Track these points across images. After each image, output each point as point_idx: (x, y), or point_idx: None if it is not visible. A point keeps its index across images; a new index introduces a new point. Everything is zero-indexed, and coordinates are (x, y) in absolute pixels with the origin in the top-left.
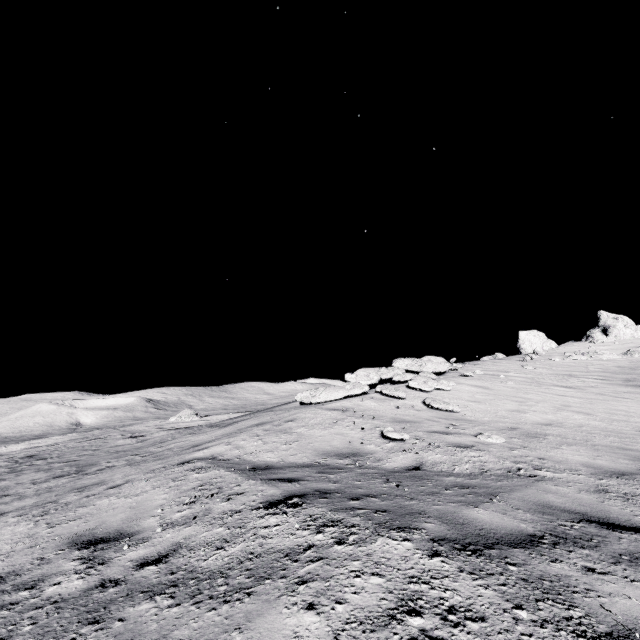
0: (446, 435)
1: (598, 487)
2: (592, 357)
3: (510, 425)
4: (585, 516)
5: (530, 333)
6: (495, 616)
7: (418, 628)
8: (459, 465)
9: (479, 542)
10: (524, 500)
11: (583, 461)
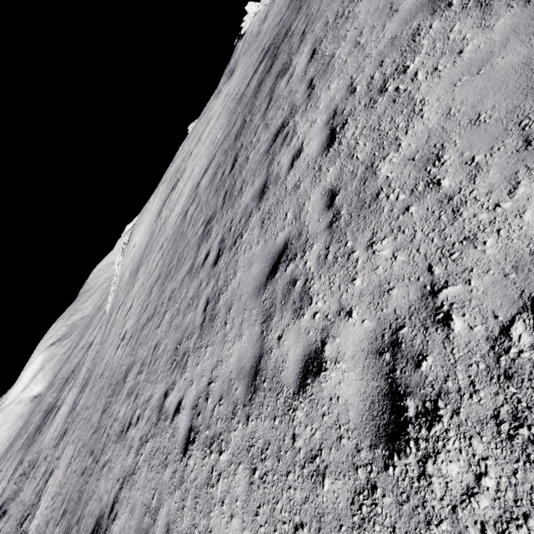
0: None
1: None
2: None
3: None
4: None
5: (249, 5)
6: None
7: None
8: None
9: None
10: None
11: None
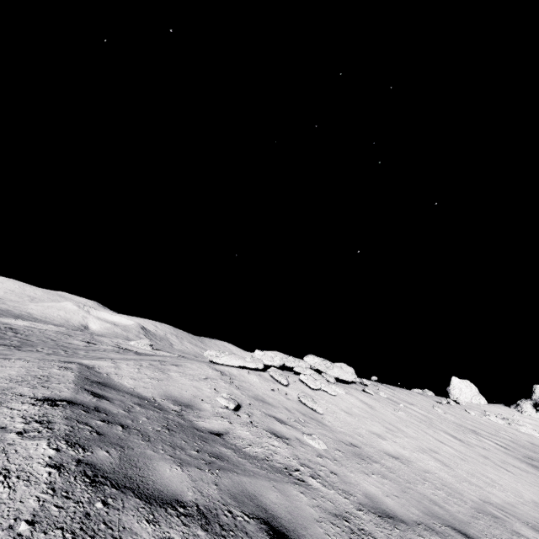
0: (279, 423)
1: (344, 513)
2: (510, 424)
3: (355, 442)
4: (271, 518)
5: (463, 382)
6: (1, 518)
7: None
8: (254, 446)
9: (116, 480)
10: (239, 484)
11: (372, 492)
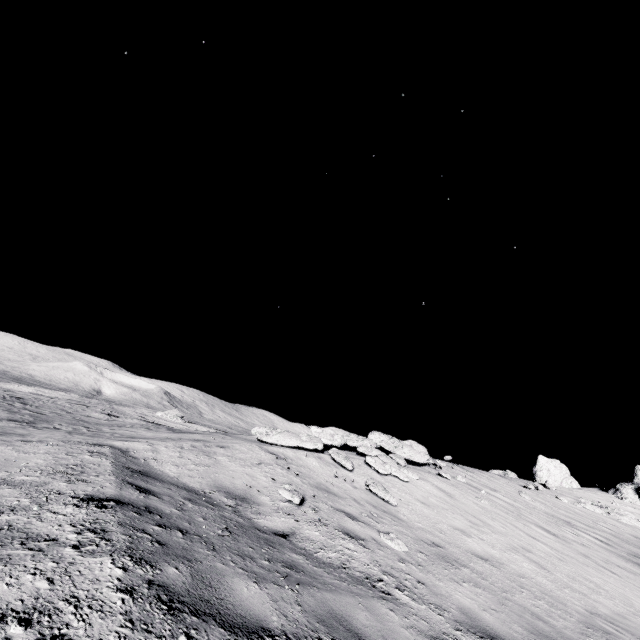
0: (350, 519)
1: (441, 634)
2: (610, 514)
3: (437, 540)
4: None
5: (551, 462)
6: None
7: (7, 635)
8: (326, 550)
9: (194, 605)
10: (324, 602)
11: (467, 606)
